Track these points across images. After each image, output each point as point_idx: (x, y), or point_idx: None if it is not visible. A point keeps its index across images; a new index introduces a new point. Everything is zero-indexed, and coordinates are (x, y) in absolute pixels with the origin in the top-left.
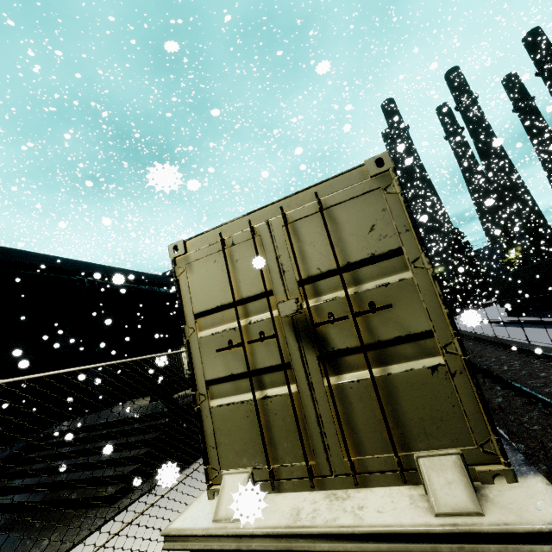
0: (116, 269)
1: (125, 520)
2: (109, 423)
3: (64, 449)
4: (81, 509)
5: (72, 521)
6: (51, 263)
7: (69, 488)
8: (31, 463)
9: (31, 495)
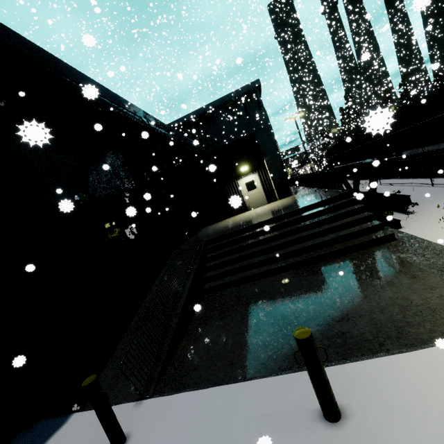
0: (150, 116)
1: (442, 236)
2: (278, 217)
3: (252, 241)
4: (364, 250)
5: (384, 251)
6: (114, 99)
7: (315, 250)
8: (221, 257)
9: (277, 263)
